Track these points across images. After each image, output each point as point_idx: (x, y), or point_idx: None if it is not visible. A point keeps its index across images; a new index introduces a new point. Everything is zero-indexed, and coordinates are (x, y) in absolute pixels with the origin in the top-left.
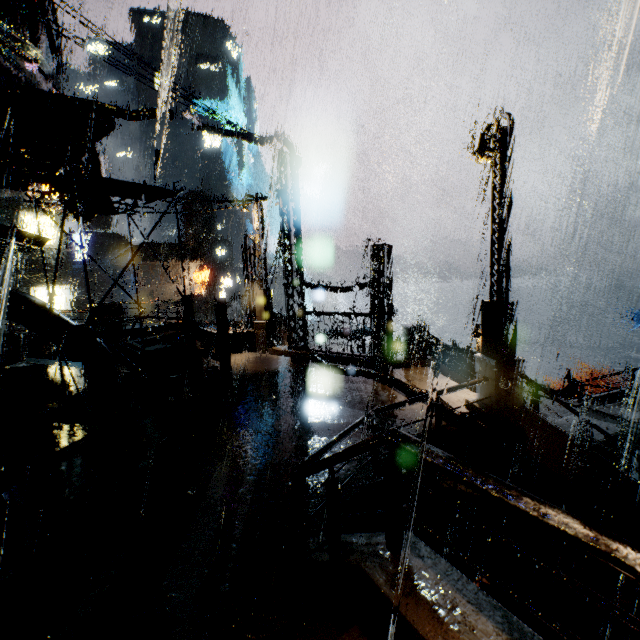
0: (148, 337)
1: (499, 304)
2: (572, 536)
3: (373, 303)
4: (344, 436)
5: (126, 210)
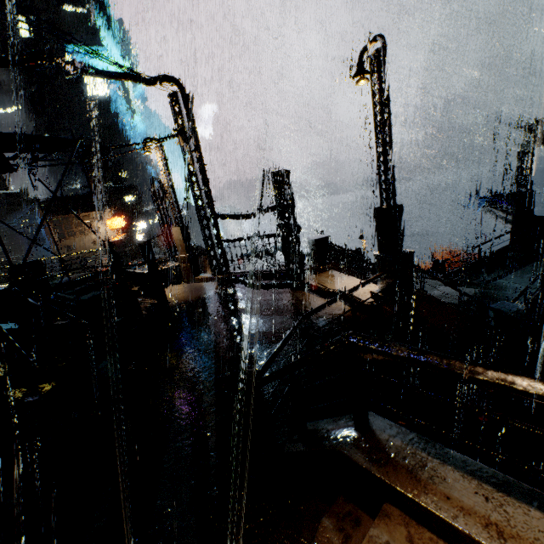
0: (77, 287)
1: (389, 209)
2: (540, 396)
3: (281, 224)
4: (286, 342)
5: (24, 166)
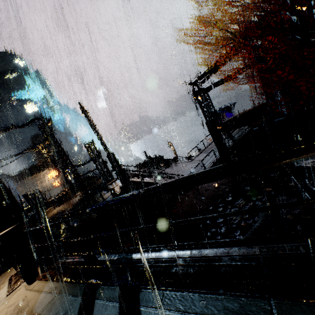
0: None
1: (108, 156)
2: None
3: (95, 164)
4: None
5: None
